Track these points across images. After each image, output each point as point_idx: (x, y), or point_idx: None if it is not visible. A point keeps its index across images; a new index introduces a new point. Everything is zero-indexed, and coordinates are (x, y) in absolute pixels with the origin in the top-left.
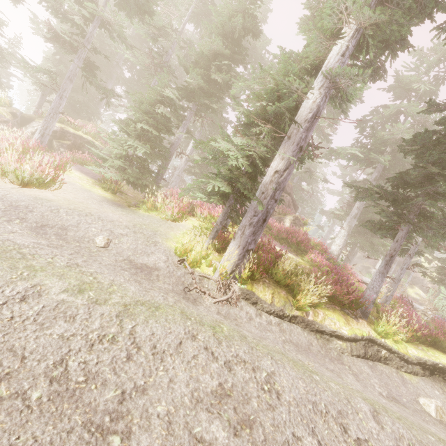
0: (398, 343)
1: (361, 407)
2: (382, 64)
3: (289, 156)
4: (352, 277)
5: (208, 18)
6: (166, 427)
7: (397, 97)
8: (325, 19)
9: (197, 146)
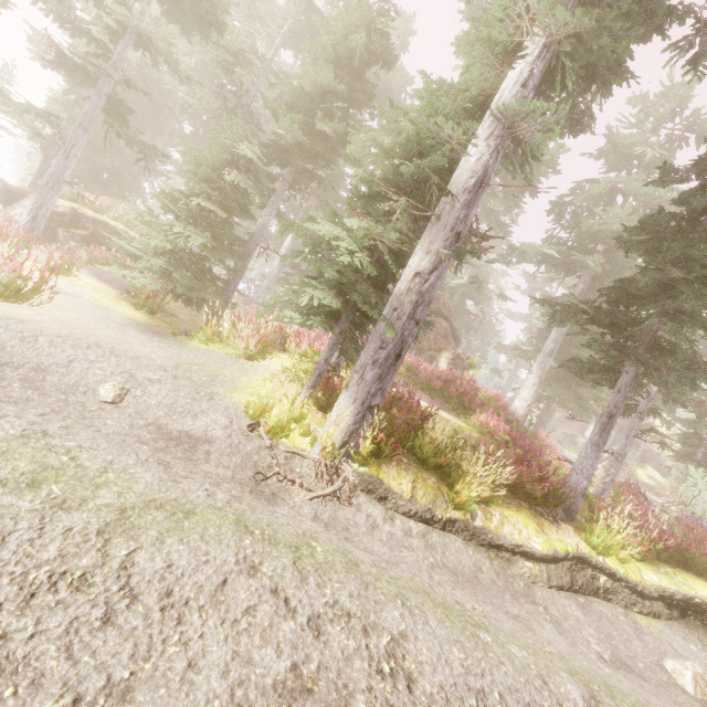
0: (626, 563)
1: (567, 692)
2: (588, 106)
3: (438, 248)
4: (549, 451)
5: (314, 39)
6: None
7: (611, 168)
8: (495, 27)
9: (284, 231)
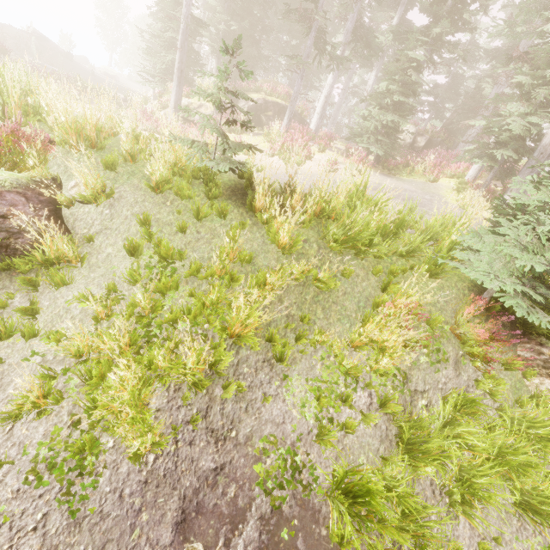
0: None
1: None
2: None
3: None
4: None
5: None
6: None
7: None
8: None
9: (488, 124)
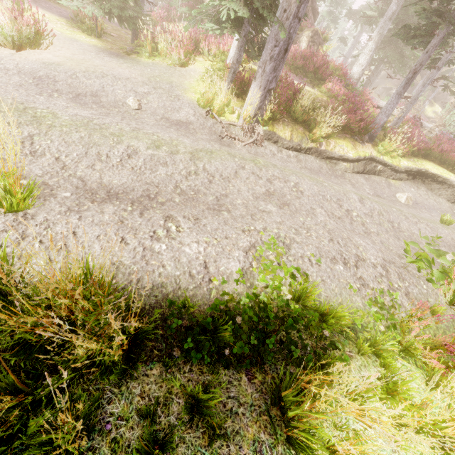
0: (394, 158)
1: (352, 197)
2: None
3: None
4: (369, 103)
5: None
6: (245, 208)
7: None
8: None
9: None
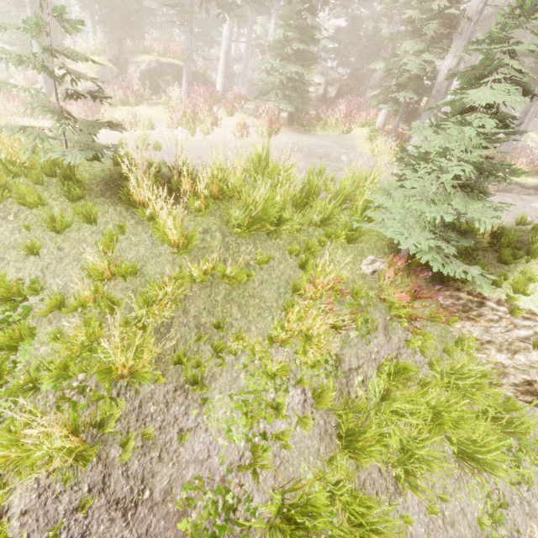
0: (521, 177)
1: (508, 198)
2: None
3: (462, 54)
4: None
5: None
6: None
7: None
8: None
9: (387, 66)
